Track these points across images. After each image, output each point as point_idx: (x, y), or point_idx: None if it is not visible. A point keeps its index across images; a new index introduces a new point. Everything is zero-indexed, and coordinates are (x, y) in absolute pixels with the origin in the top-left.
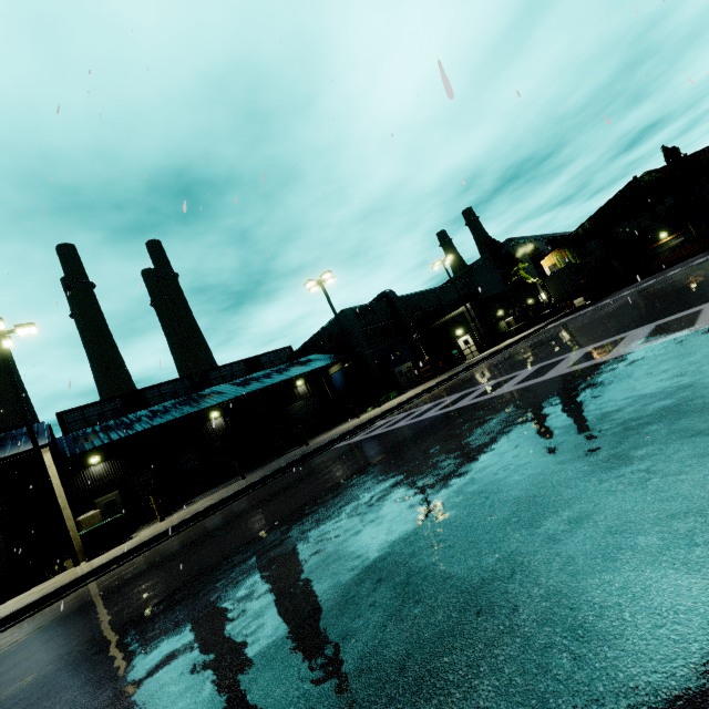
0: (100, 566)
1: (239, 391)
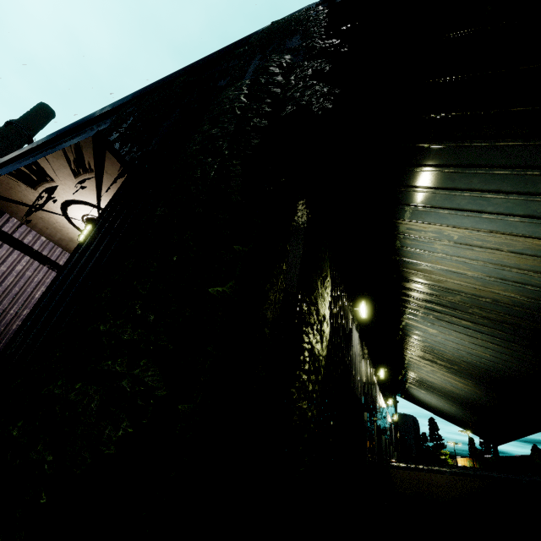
0: None
1: None
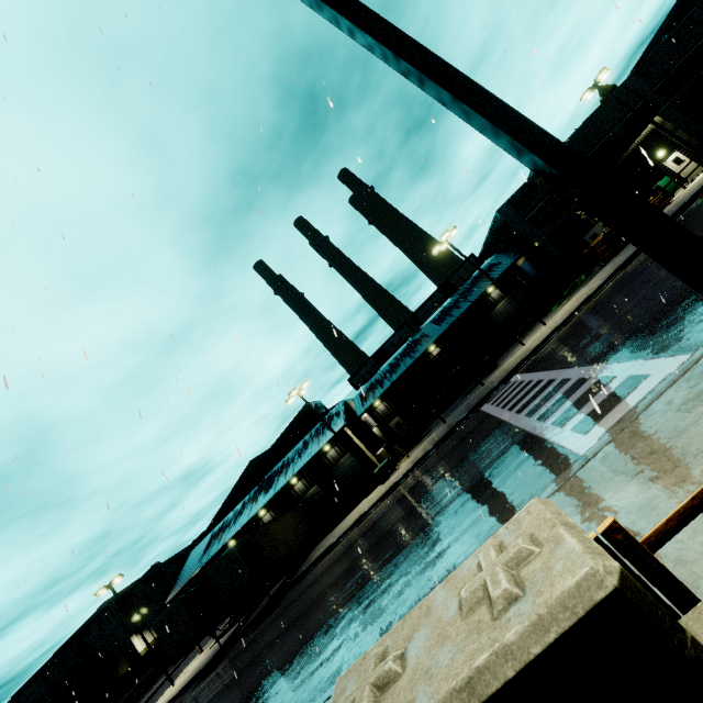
0: (380, 498)
1: (436, 333)
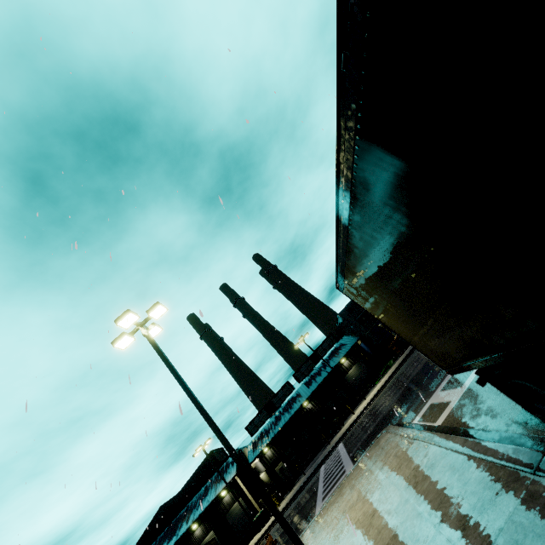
0: None
1: (306, 394)
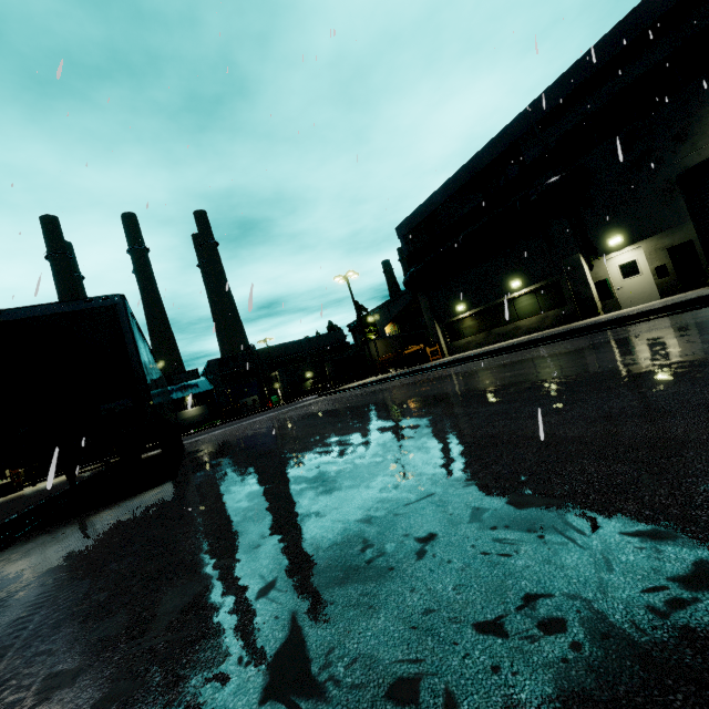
0: None
1: None
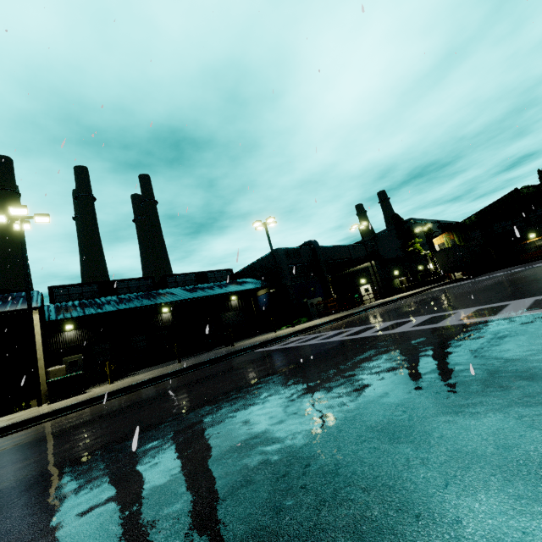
0: (58, 409)
1: (188, 295)
